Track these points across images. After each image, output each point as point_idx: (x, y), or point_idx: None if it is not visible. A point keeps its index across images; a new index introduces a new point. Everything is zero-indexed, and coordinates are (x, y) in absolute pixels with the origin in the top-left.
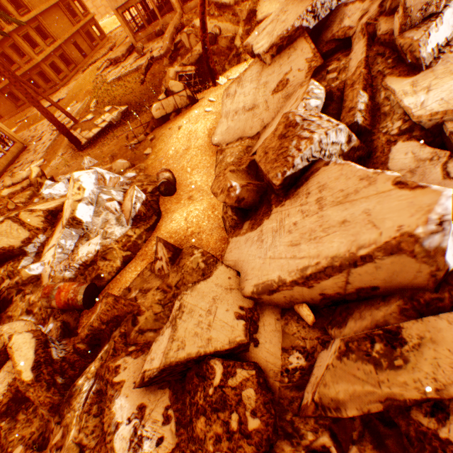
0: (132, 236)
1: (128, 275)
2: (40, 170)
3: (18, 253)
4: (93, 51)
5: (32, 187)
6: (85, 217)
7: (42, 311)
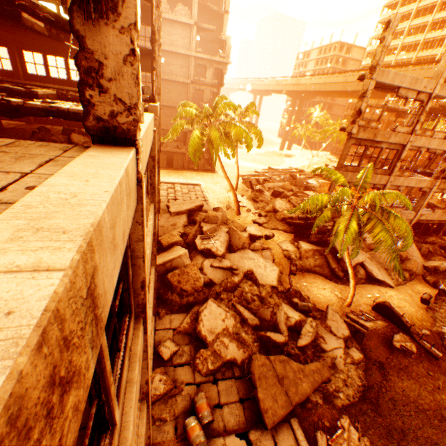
0: None
1: None
2: None
3: None
4: None
5: None
6: None
7: None
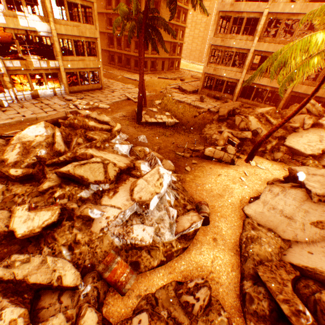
0: (174, 246)
1: (155, 279)
2: (120, 128)
3: (85, 183)
4: (168, 70)
5: (108, 133)
6: (152, 206)
7: (80, 255)
